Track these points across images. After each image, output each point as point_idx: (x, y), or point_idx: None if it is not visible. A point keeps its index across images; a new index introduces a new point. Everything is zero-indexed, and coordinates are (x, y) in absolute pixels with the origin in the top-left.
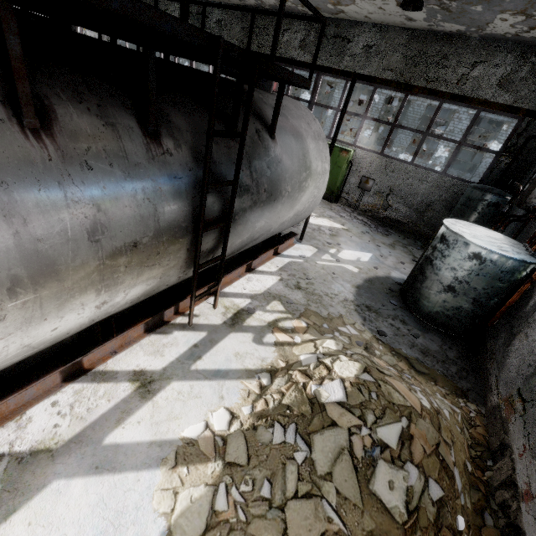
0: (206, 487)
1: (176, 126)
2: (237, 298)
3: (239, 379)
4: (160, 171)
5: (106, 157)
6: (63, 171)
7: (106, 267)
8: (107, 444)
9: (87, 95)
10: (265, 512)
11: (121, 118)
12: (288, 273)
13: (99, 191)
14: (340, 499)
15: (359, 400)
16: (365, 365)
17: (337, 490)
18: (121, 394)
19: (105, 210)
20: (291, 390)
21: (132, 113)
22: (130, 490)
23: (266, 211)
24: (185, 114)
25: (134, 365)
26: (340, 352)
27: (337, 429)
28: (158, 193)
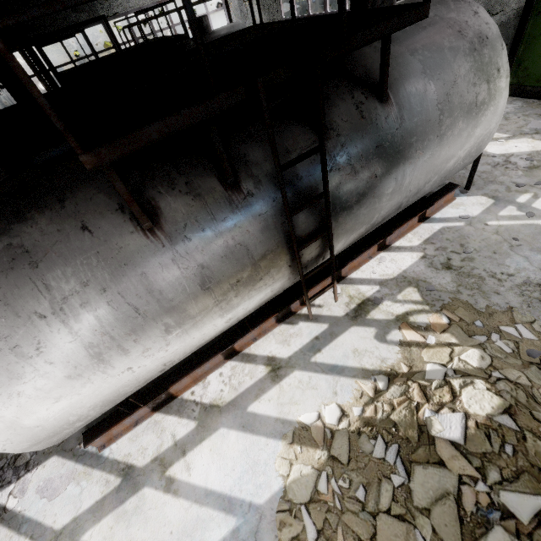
0: (312, 468)
1: (254, 163)
2: (363, 285)
3: (353, 378)
4: (244, 215)
5: (199, 225)
6: (173, 250)
7: (221, 301)
8: (249, 411)
9: (178, 179)
10: (358, 511)
11: (204, 185)
12: (436, 246)
13: (199, 254)
14: (435, 539)
15: (482, 449)
16: (510, 403)
17: (434, 529)
18: (259, 374)
19: (208, 266)
20: (402, 407)
21: (213, 174)
22: (262, 449)
23: (384, 195)
24: (262, 142)
25: (268, 351)
26: (481, 372)
27: (445, 470)
28: (247, 235)
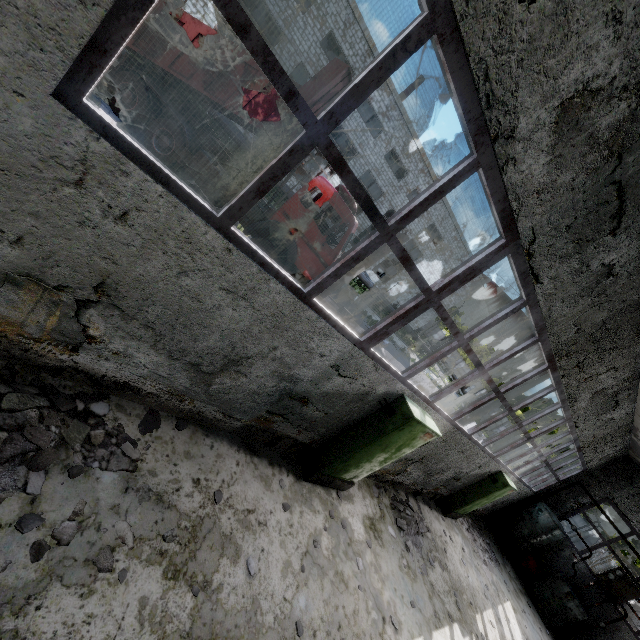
0: None
1: None
2: None
3: None
4: None
5: None
6: None
7: None
8: None
9: None
10: None
11: None
12: None
13: None
14: None
15: None
16: None
17: None
18: None
19: None
20: None
21: None
22: None
23: None
24: None
25: None
26: None
27: None
28: None
